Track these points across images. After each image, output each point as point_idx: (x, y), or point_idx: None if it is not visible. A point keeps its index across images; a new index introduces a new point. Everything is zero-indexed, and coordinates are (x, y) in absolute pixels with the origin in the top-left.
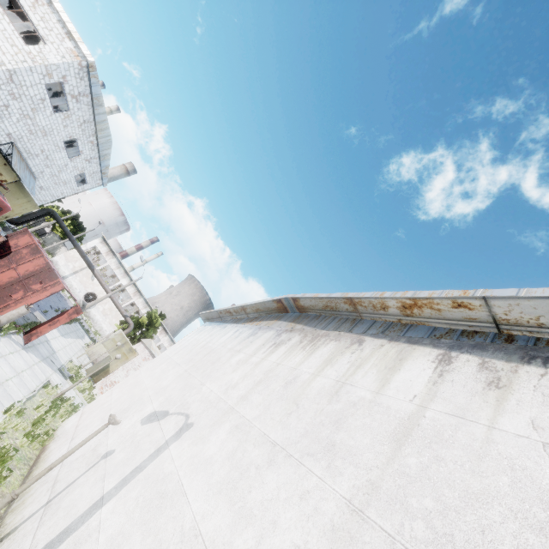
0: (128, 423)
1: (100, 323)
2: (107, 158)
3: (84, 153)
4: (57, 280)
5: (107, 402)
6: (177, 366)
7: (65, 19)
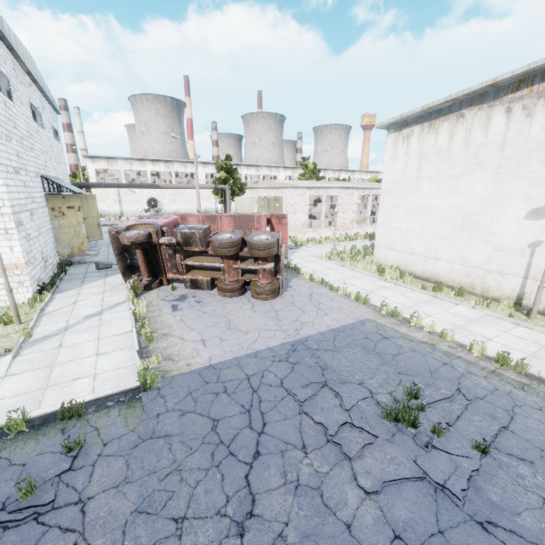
0: (505, 227)
1: (180, 209)
2: (42, 81)
3: (38, 106)
4: (254, 217)
5: (410, 233)
6: (465, 177)
7: None
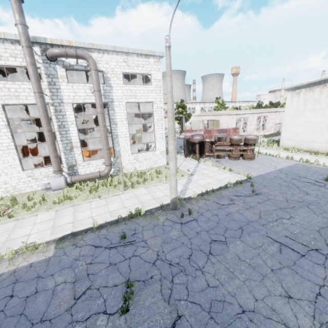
0: None
1: None
2: None
3: None
4: (227, 130)
5: (300, 132)
6: (327, 109)
7: (139, 52)
